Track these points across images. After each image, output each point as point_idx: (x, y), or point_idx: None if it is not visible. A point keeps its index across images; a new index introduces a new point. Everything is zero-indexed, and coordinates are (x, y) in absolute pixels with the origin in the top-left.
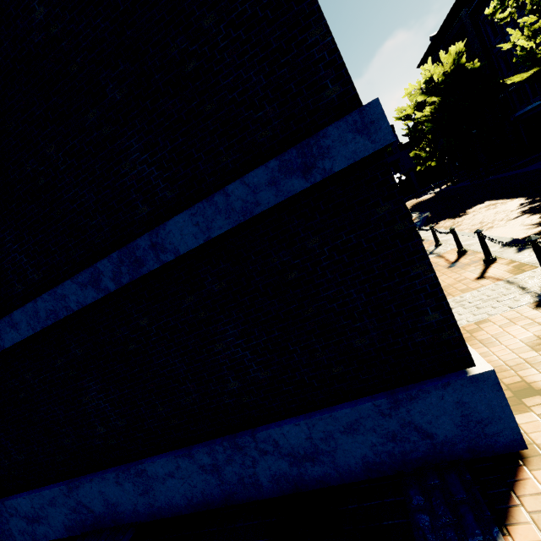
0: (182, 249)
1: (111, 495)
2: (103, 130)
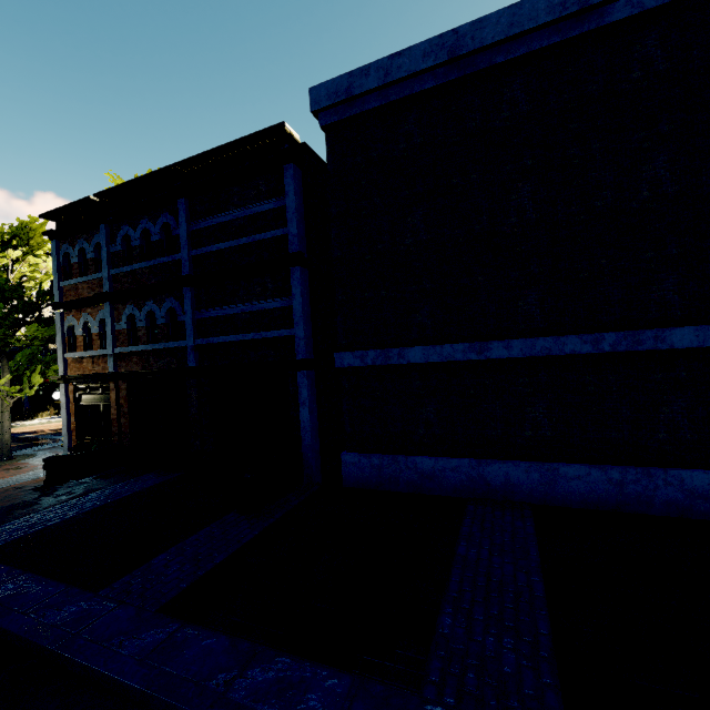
0: (677, 346)
1: (514, 478)
2: (651, 265)
